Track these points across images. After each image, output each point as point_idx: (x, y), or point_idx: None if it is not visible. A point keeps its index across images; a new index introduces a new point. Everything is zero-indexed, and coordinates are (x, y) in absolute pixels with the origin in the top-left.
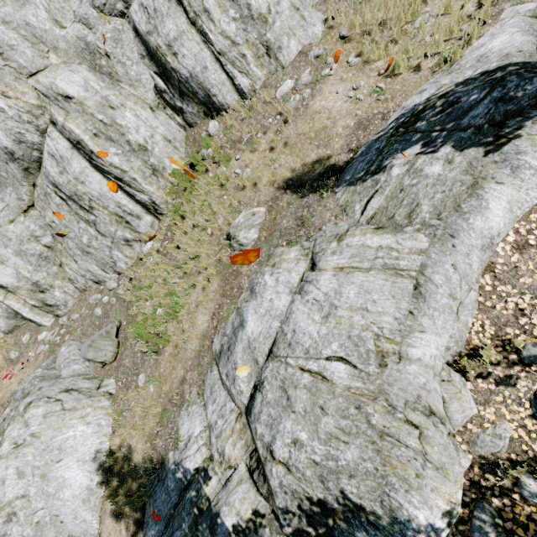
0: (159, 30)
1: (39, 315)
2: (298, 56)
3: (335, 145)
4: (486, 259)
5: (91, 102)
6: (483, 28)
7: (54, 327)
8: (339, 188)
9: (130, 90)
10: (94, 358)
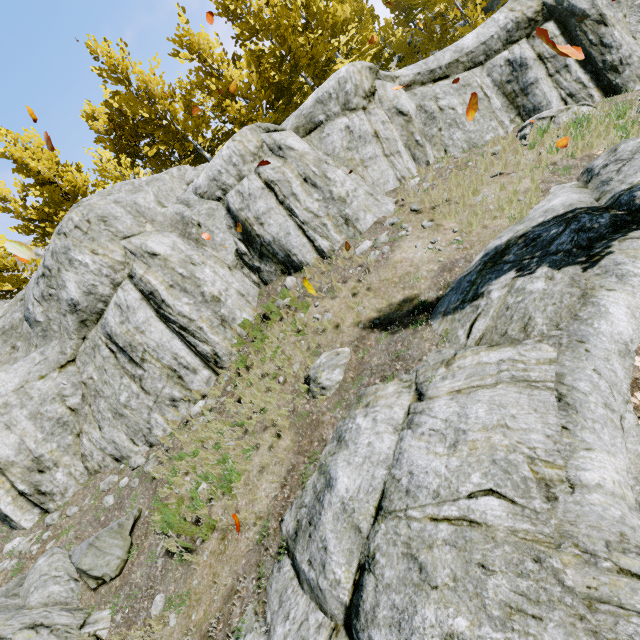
0: (250, 207)
1: (20, 510)
2: (374, 225)
3: (421, 286)
4: (629, 367)
5: (175, 259)
6: (538, 198)
7: (34, 530)
8: (434, 320)
9: (212, 252)
10: (90, 568)
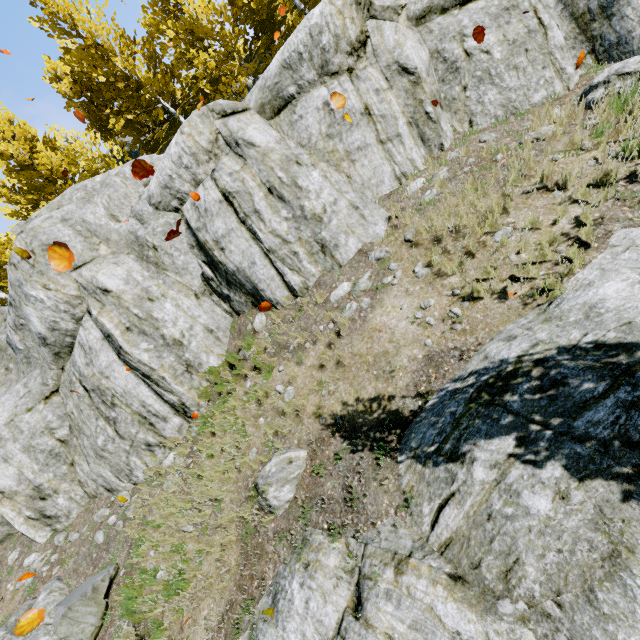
0: (207, 227)
1: (33, 528)
2: (357, 255)
3: (398, 381)
4: None
5: (129, 296)
6: (588, 252)
7: (47, 547)
8: (402, 456)
9: (176, 277)
10: (66, 636)
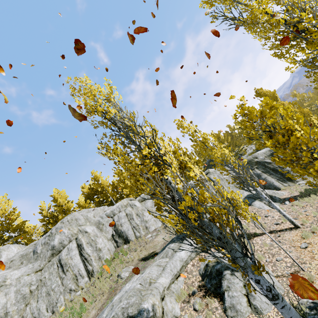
0: (119, 220)
1: None
2: (154, 230)
3: (157, 248)
4: (181, 264)
5: (92, 234)
6: None
7: None
8: (155, 256)
9: (104, 234)
10: None
